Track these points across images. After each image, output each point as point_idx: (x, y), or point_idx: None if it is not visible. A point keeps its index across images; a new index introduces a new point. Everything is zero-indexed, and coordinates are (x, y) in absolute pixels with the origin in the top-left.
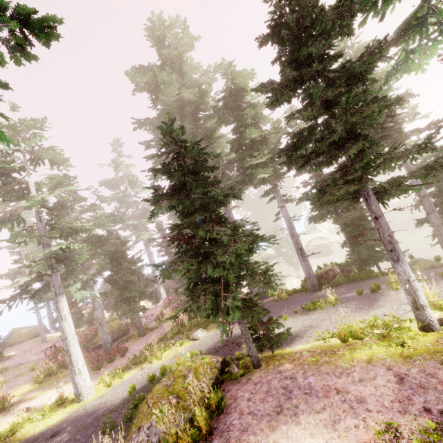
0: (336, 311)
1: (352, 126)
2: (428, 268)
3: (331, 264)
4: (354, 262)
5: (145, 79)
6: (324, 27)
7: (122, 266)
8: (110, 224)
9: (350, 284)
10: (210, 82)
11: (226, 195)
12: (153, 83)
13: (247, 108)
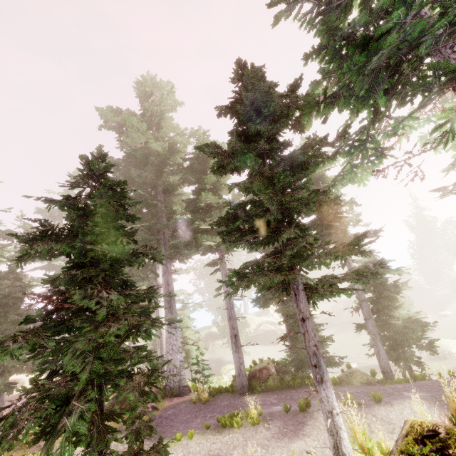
0: (255, 433)
1: (289, 210)
2: (363, 384)
3: (268, 361)
4: (292, 362)
5: (117, 119)
6: (273, 111)
7: (8, 318)
8: (0, 259)
9: (283, 392)
10: (184, 143)
11: (138, 253)
12: (125, 126)
13: (210, 174)
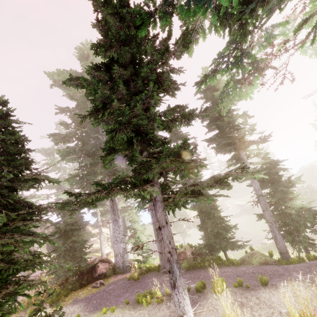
0: (158, 311)
1: (143, 127)
2: (261, 263)
3: (186, 246)
4: (205, 246)
5: (61, 78)
6: (118, 35)
7: None
8: None
9: (194, 271)
10: None
11: (26, 179)
12: None
13: None
